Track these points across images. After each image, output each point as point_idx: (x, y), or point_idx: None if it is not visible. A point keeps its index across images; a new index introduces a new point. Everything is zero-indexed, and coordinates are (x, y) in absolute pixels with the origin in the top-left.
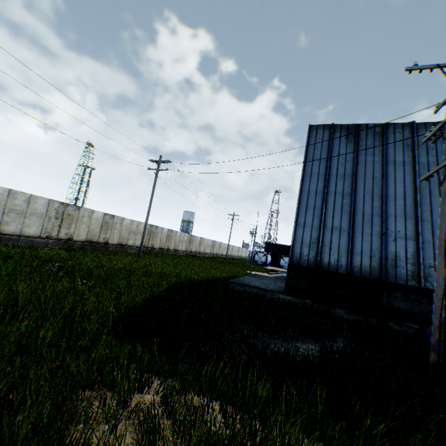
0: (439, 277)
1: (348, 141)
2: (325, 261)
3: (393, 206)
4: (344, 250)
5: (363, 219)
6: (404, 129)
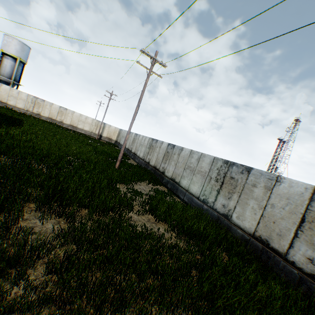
0: None
1: None
2: None
3: None
4: None
5: None
6: None
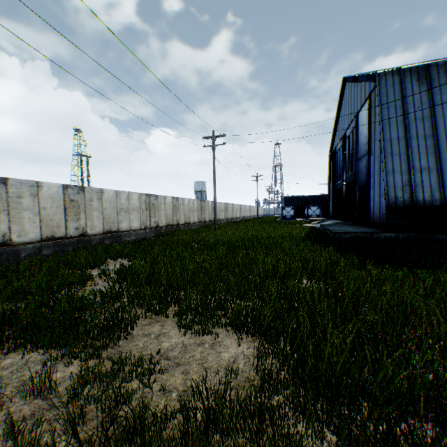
0: None
1: (419, 84)
2: (419, 199)
3: None
4: (435, 186)
5: None
6: None
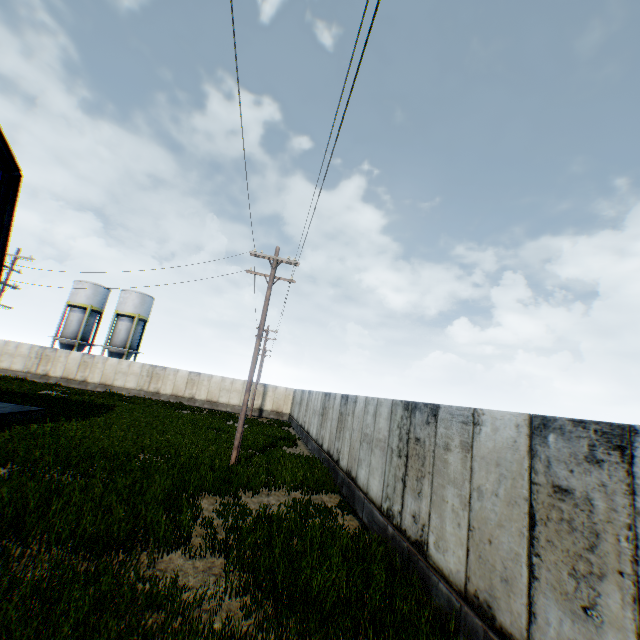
0: None
1: None
2: None
3: None
4: None
5: None
6: None
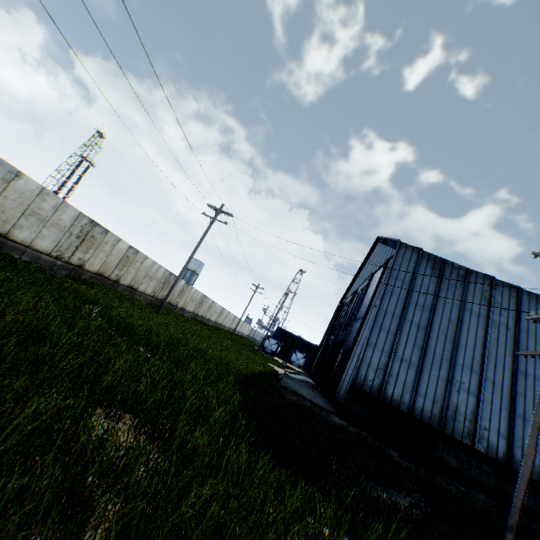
0: (528, 459)
1: (432, 273)
2: (389, 393)
3: (462, 355)
4: (409, 387)
5: (433, 359)
6: (484, 282)
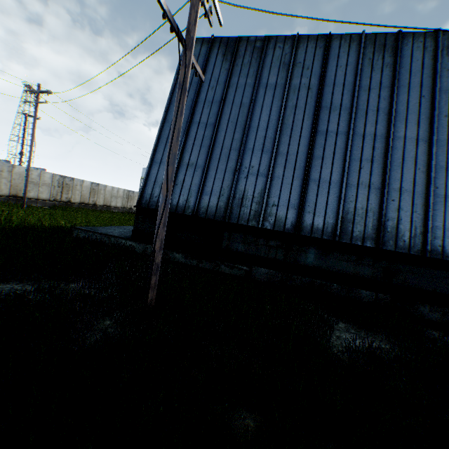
0: (161, 197)
1: (224, 60)
2: (174, 202)
3: (254, 138)
4: (195, 189)
5: (221, 153)
6: (286, 44)
